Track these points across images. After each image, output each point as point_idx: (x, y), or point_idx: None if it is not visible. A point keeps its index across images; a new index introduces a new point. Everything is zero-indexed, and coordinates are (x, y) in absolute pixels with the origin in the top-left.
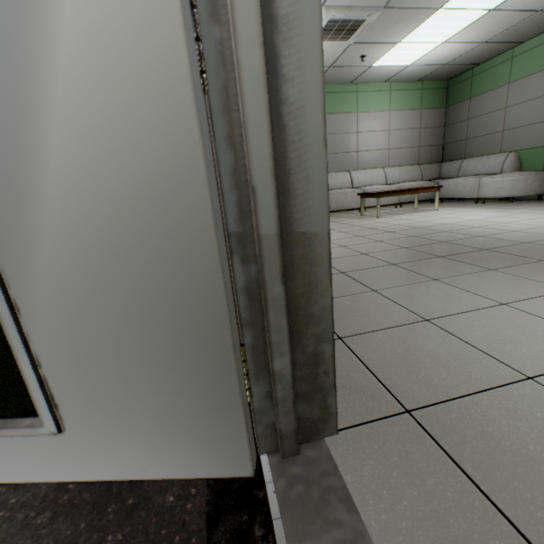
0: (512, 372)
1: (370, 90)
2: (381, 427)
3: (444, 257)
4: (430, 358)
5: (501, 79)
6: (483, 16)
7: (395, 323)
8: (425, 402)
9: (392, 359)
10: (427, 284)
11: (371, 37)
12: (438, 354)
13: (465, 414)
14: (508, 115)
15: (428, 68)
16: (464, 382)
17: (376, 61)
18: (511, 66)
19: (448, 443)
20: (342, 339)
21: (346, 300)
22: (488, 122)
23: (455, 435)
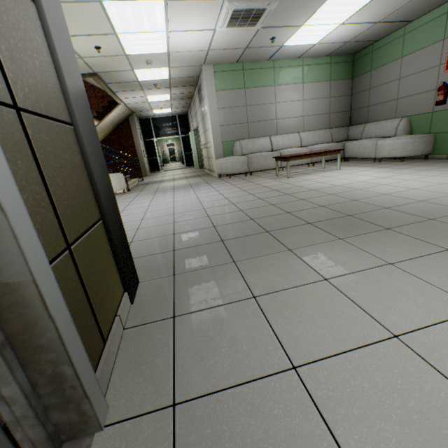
0: (285, 360)
1: (285, 66)
2: (141, 424)
3: (311, 224)
4: (230, 342)
5: (396, 53)
6: (371, 1)
7: (227, 300)
8: (194, 394)
9: (199, 343)
10: (280, 255)
11: (275, 22)
12: (239, 337)
13: (217, 409)
14: (401, 85)
15: (333, 45)
16: (240, 371)
17: (286, 42)
18: (403, 42)
19: (183, 444)
20: (175, 318)
21: (205, 272)
22: (385, 91)
23: (194, 435)
